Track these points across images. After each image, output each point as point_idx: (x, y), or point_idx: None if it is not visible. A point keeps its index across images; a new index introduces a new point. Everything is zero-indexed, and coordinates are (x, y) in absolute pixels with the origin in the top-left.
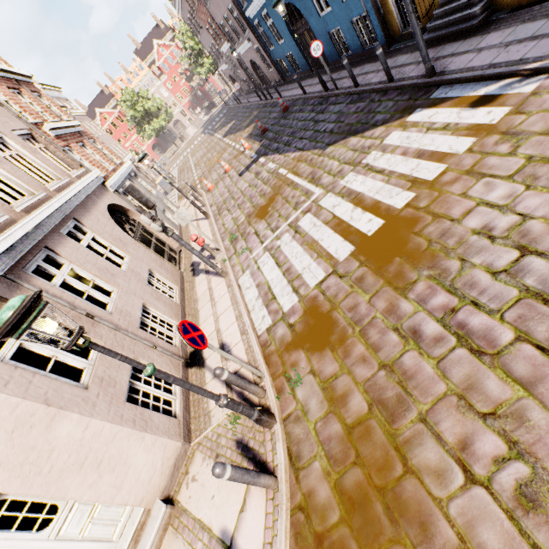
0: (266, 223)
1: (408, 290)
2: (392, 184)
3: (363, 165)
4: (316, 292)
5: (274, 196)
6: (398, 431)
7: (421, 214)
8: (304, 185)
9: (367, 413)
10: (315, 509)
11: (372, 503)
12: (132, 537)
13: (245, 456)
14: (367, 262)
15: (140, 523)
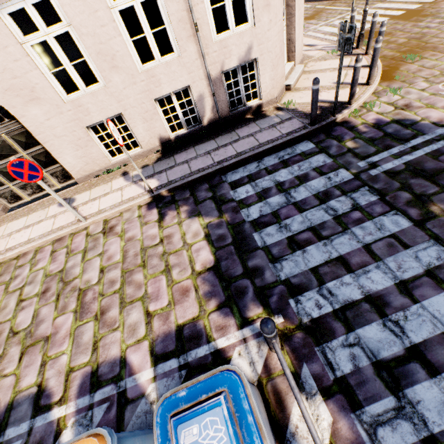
0: (316, 20)
1: (422, 21)
2: (408, 4)
3: (387, 1)
4: (368, 29)
5: (318, 13)
6: (422, 40)
7: (426, 8)
8: (344, 9)
9: (407, 41)
10: (388, 56)
11: (414, 50)
12: (291, 68)
13: (346, 56)
14: (398, 20)
15: (292, 67)
